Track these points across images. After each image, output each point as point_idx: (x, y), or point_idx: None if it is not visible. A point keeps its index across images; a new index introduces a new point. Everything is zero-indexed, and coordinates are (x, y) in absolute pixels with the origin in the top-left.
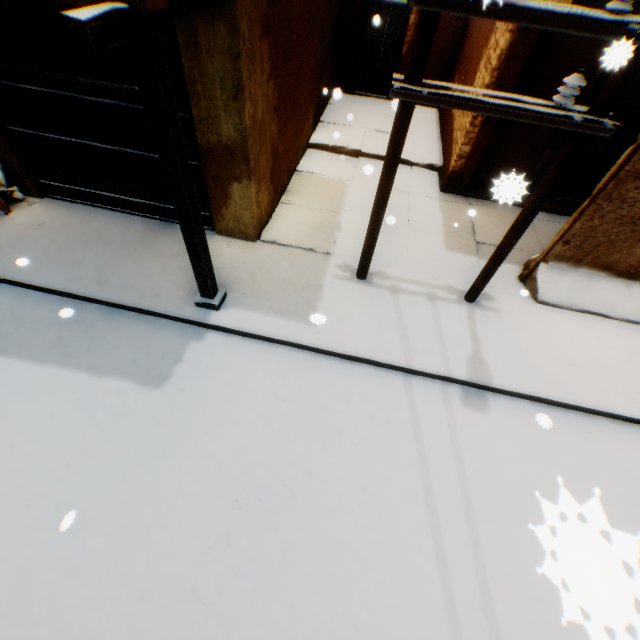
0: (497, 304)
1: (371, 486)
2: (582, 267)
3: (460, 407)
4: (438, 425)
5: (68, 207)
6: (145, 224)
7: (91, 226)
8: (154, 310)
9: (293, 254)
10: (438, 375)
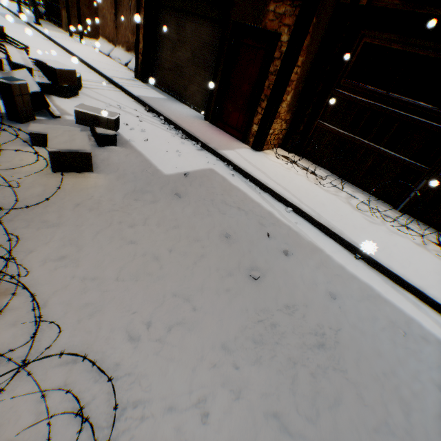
0: (86, 45)
1: (8, 28)
2: (104, 39)
3: (42, 38)
4: (33, 36)
5: (50, 23)
6: (56, 27)
7: (47, 23)
8: (28, 22)
9: (69, 34)
10: (48, 36)
